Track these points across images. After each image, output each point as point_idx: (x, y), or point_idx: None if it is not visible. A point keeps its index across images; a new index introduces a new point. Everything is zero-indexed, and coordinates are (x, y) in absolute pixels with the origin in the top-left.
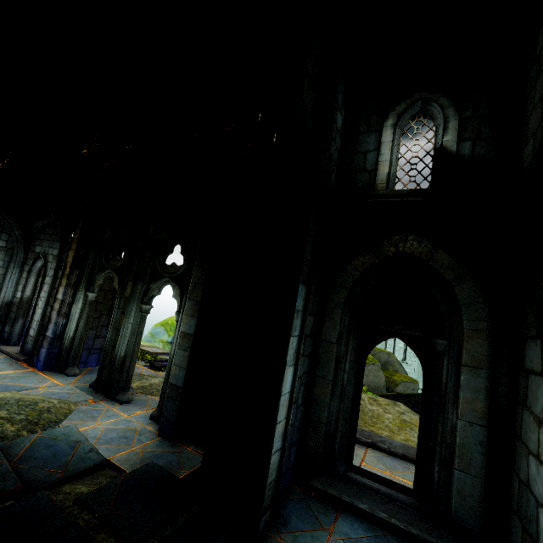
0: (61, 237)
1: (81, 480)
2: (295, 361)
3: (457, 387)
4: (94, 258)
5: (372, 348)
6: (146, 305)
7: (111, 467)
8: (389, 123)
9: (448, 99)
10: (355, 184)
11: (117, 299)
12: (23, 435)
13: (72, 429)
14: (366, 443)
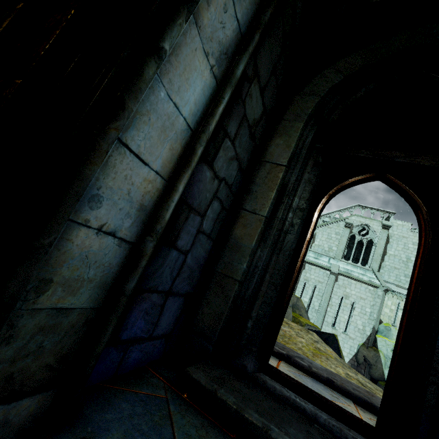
0: None
1: None
2: (220, 79)
3: None
4: None
5: (338, 190)
6: None
7: None
8: None
9: None
10: None
11: None
12: None
13: None
14: (280, 354)
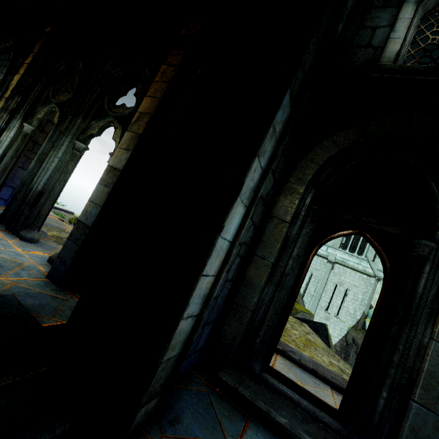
0: (11, 59)
1: None
2: (249, 204)
3: None
4: (41, 89)
5: (328, 240)
6: (80, 143)
7: None
8: None
9: None
10: (353, 59)
11: (51, 131)
12: None
13: None
14: (277, 349)
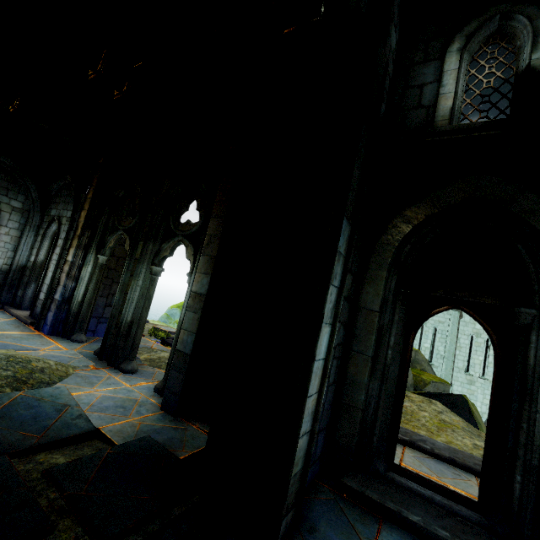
0: (75, 197)
1: (61, 449)
2: (332, 320)
3: None
4: (107, 219)
5: (425, 320)
6: (156, 267)
7: (101, 437)
8: (455, 47)
9: (539, 8)
10: (406, 124)
11: (127, 260)
12: (5, 392)
13: (62, 391)
14: (404, 441)
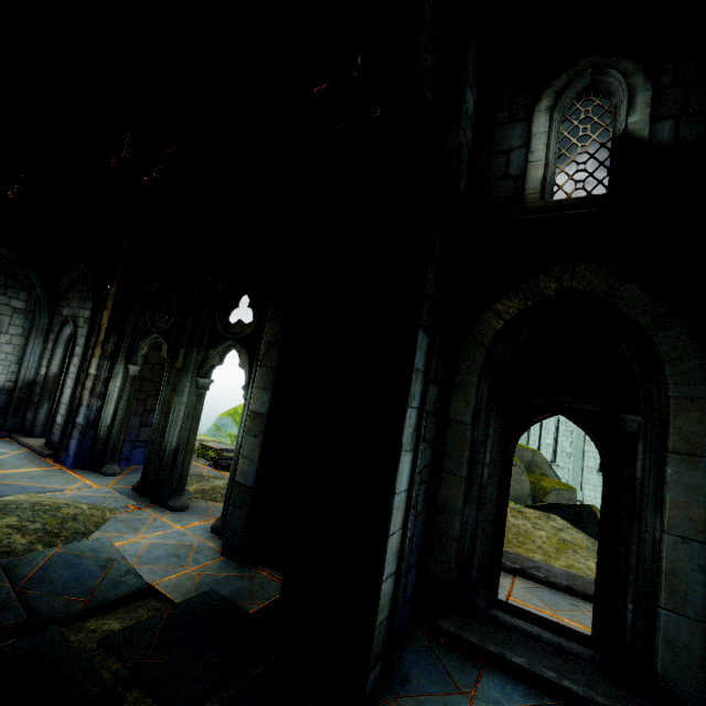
0: (93, 293)
1: (112, 613)
2: (414, 445)
3: (661, 484)
4: (136, 319)
5: (524, 431)
6: (204, 379)
7: (155, 595)
8: (543, 106)
9: (634, 62)
10: (493, 198)
11: (166, 371)
12: (37, 550)
13: (104, 543)
14: (513, 569)
